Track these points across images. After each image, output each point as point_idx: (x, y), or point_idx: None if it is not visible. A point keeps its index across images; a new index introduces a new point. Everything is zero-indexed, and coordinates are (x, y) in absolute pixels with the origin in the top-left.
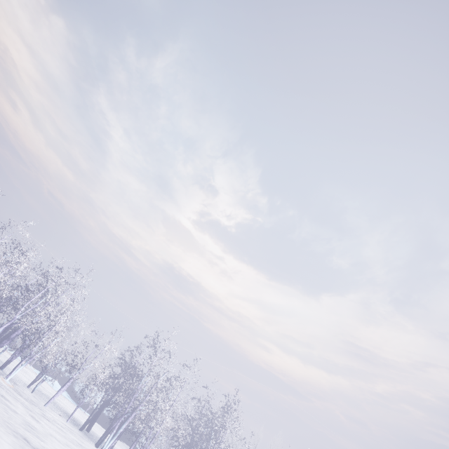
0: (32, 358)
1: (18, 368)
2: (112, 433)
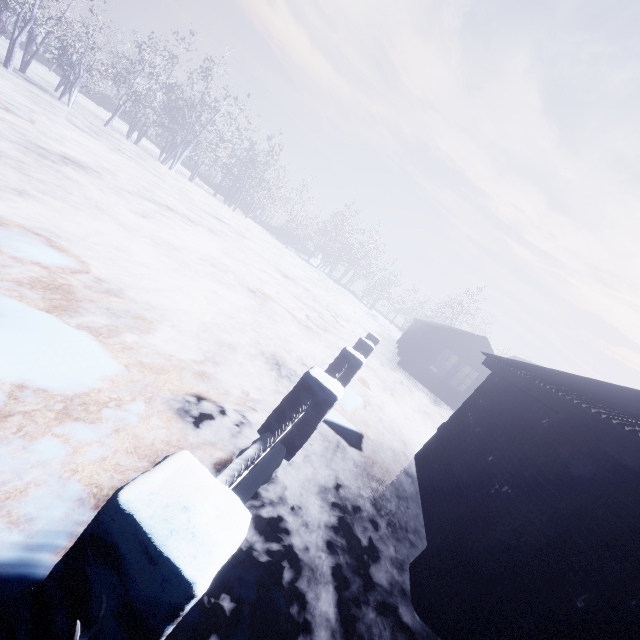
0: (81, 81)
1: (73, 94)
2: (176, 158)
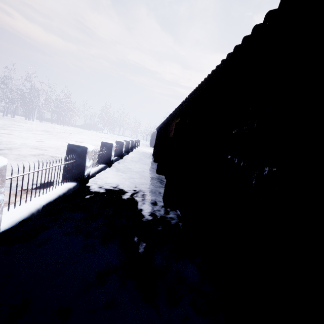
0: None
1: None
2: (33, 115)
